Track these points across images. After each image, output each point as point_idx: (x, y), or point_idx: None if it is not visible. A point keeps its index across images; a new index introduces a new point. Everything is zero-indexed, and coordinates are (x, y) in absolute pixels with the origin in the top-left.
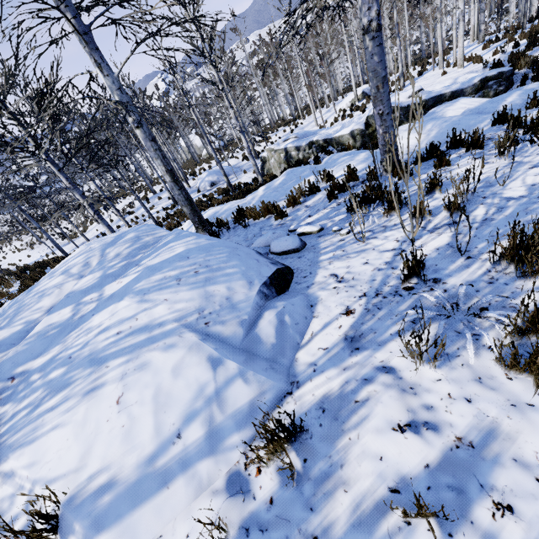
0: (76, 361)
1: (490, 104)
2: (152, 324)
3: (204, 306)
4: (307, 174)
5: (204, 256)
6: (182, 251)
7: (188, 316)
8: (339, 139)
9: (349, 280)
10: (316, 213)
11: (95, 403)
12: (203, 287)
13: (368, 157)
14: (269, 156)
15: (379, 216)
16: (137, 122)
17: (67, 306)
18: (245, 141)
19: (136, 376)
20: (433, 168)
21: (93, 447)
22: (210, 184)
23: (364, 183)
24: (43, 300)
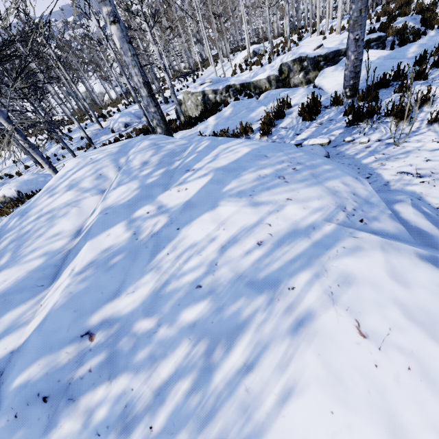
0: (221, 290)
1: (397, 53)
2: (299, 228)
3: (341, 203)
4: (257, 105)
5: (283, 154)
6: (250, 150)
7: (334, 214)
8: (257, 83)
9: (430, 174)
10: (302, 131)
11: (326, 344)
12: (320, 183)
13: (309, 91)
14: (186, 98)
15: (384, 127)
16: (114, 15)
17: (114, 224)
18: (169, 80)
19: (352, 294)
20: (392, 94)
21: (396, 415)
22: (124, 125)
23: (328, 108)
24: (58, 222)
